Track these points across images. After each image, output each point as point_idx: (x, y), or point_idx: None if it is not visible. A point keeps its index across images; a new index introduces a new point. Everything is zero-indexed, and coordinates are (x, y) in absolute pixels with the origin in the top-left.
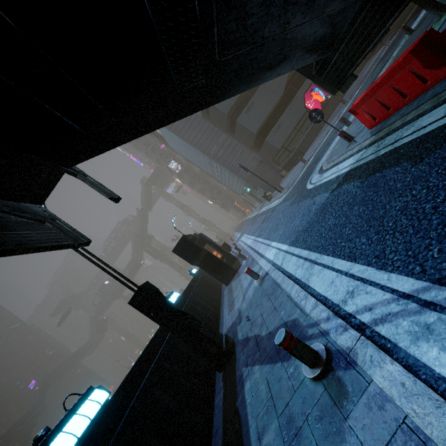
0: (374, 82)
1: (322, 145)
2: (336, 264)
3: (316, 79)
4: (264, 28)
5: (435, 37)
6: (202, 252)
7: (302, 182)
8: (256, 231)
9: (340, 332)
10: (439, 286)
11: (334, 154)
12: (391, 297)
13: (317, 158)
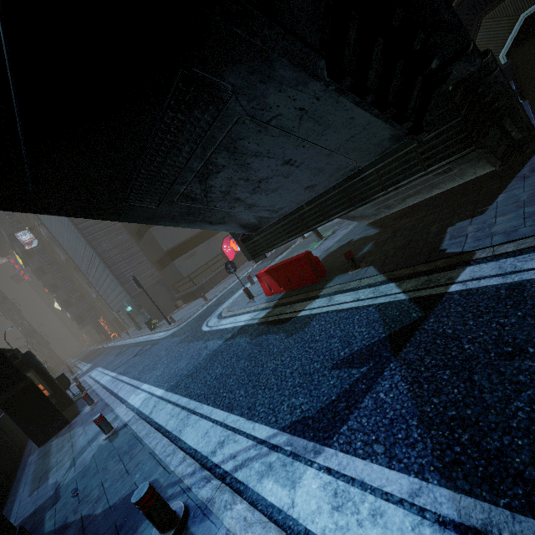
0: (276, 264)
1: (227, 291)
2: (215, 414)
3: (240, 243)
4: (218, 202)
5: (311, 257)
6: (22, 382)
7: (198, 320)
8: (122, 366)
9: (203, 484)
10: (283, 432)
11: (235, 304)
12: (252, 444)
13: (219, 302)
